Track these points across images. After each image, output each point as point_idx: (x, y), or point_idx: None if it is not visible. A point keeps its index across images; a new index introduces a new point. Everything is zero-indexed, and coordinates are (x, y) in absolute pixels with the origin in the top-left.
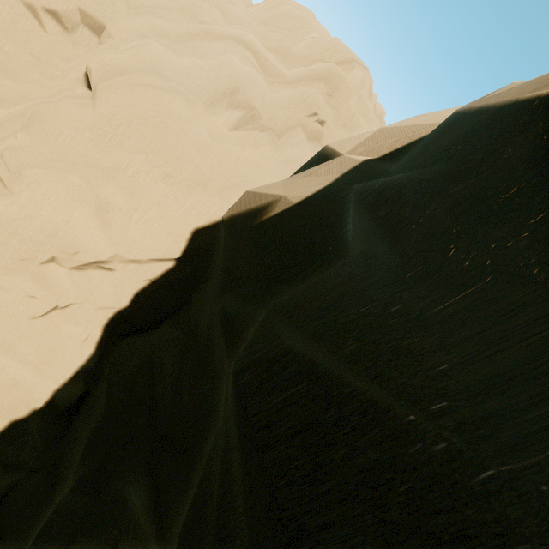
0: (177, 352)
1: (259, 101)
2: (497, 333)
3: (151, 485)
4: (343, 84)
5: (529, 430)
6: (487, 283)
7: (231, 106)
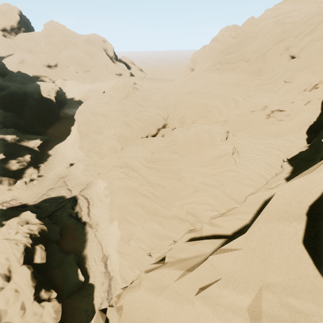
0: None
1: None
2: None
3: None
4: None
5: None
6: None
7: None
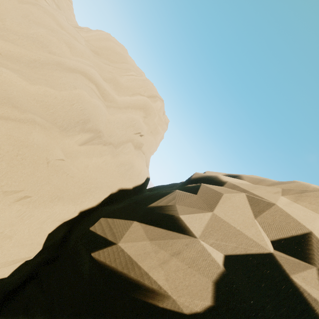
0: None
1: (103, 125)
2: None
3: None
4: (152, 111)
5: None
6: None
7: (82, 131)
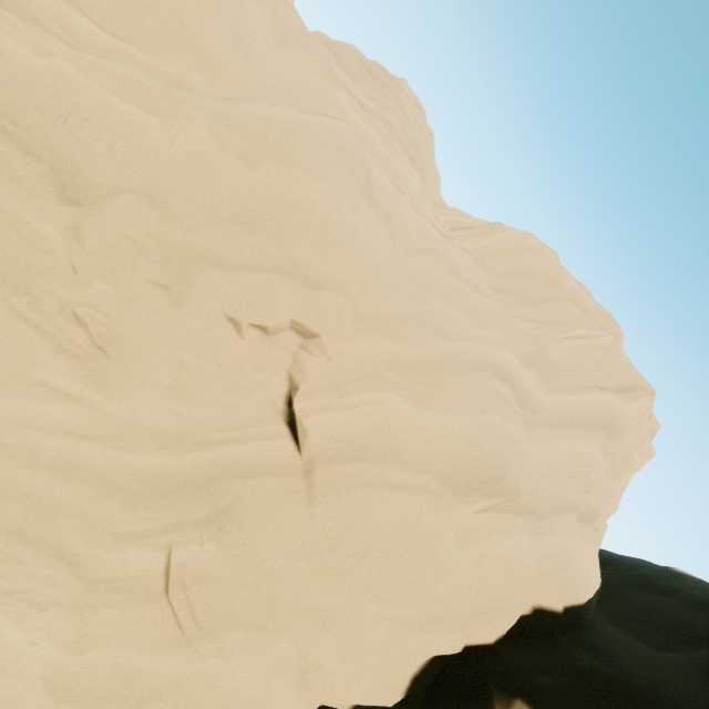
0: None
1: (522, 476)
2: None
3: None
4: (627, 428)
5: None
6: None
7: (488, 494)
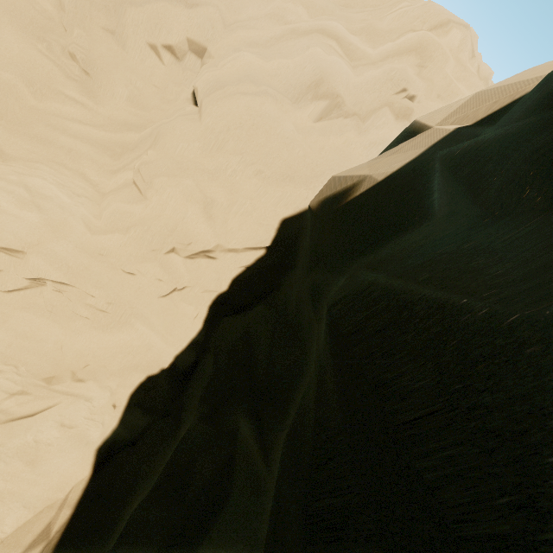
0: (270, 326)
1: (343, 88)
2: (549, 242)
3: (255, 421)
4: (437, 51)
5: (551, 290)
6: (552, 211)
7: (315, 98)
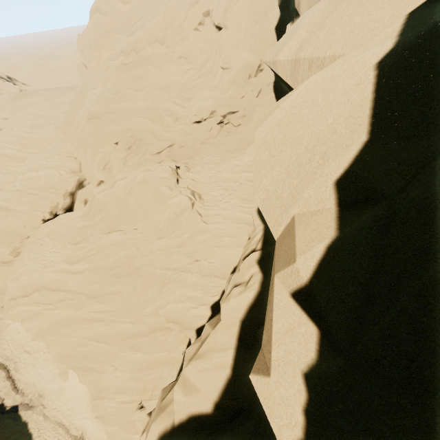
0: None
1: None
2: None
3: None
4: None
5: None
6: None
7: None
